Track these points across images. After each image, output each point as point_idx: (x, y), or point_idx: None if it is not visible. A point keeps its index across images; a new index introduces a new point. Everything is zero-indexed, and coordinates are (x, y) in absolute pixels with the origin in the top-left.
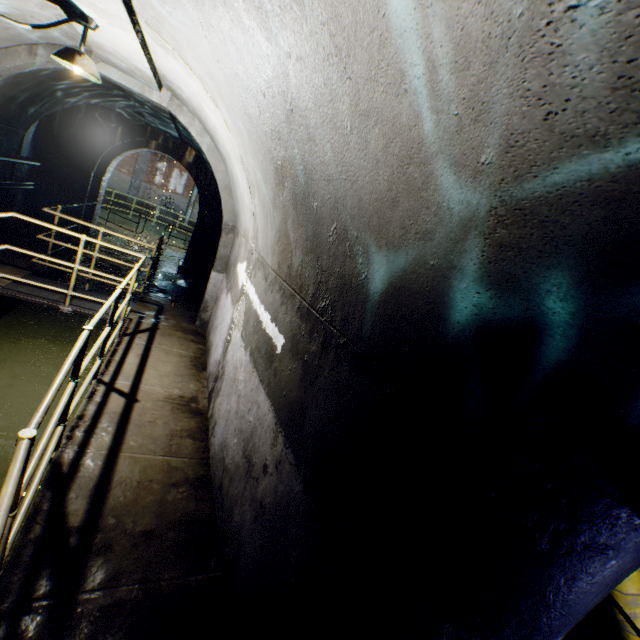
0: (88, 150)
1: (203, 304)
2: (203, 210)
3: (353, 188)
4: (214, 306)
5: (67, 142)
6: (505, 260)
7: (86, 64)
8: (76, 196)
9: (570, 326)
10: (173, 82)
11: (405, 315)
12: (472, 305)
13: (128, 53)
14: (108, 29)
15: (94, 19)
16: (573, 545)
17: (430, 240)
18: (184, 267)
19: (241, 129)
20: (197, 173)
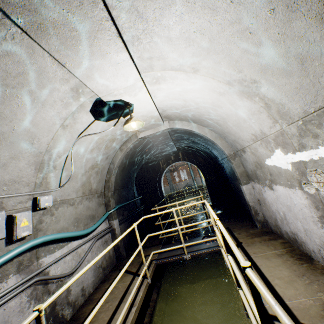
0: (152, 182)
1: (252, 210)
2: (203, 172)
3: None
4: (260, 207)
5: (145, 184)
6: None
7: (135, 119)
8: (157, 202)
9: None
10: (166, 108)
11: None
12: None
13: (146, 110)
14: (135, 101)
15: (129, 102)
16: None
17: None
18: (213, 204)
19: (226, 42)
20: (190, 159)
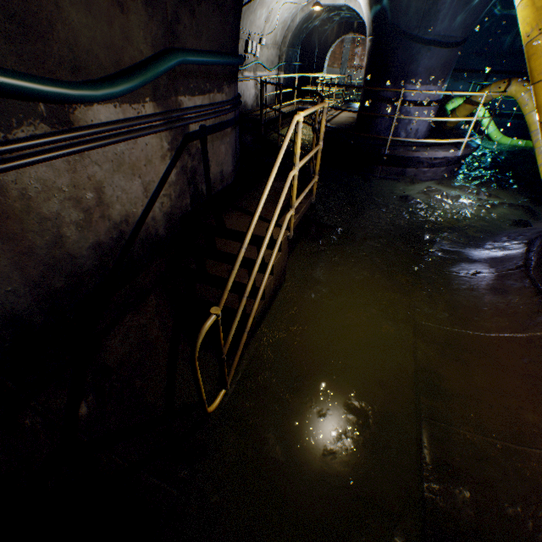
0: (317, 52)
1: None
2: None
3: (361, 3)
4: None
5: (309, 52)
6: (371, 3)
7: (319, 5)
8: (313, 81)
9: (378, 8)
10: None
11: (369, 23)
12: (372, 14)
13: None
14: None
15: None
16: (395, 51)
17: (367, 6)
18: None
19: None
20: None
